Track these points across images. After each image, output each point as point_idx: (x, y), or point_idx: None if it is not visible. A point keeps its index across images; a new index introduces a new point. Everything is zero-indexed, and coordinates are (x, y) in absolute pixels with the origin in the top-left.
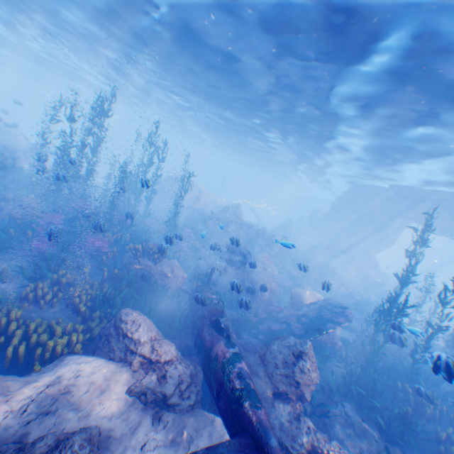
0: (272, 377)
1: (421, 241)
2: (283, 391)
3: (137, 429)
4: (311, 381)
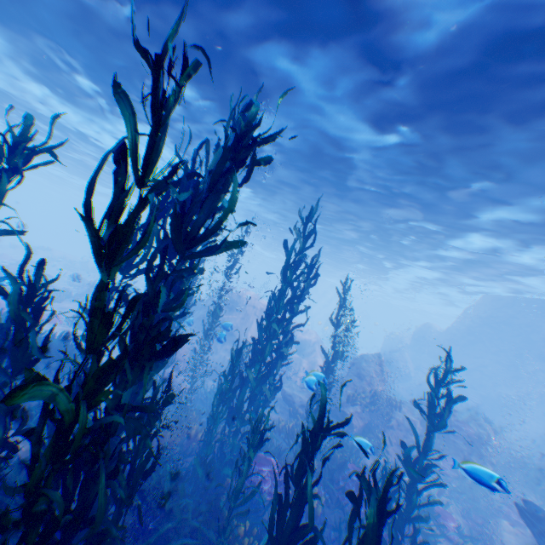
0: None
1: None
2: None
3: None
4: None
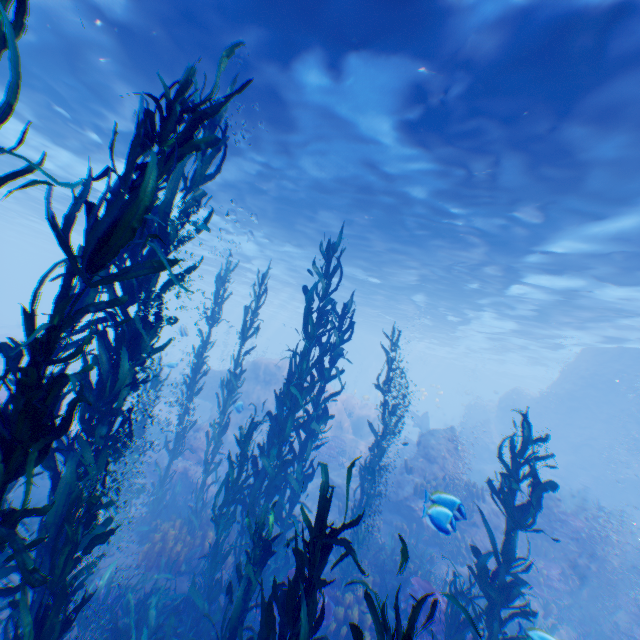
0: None
1: None
2: None
3: None
4: None
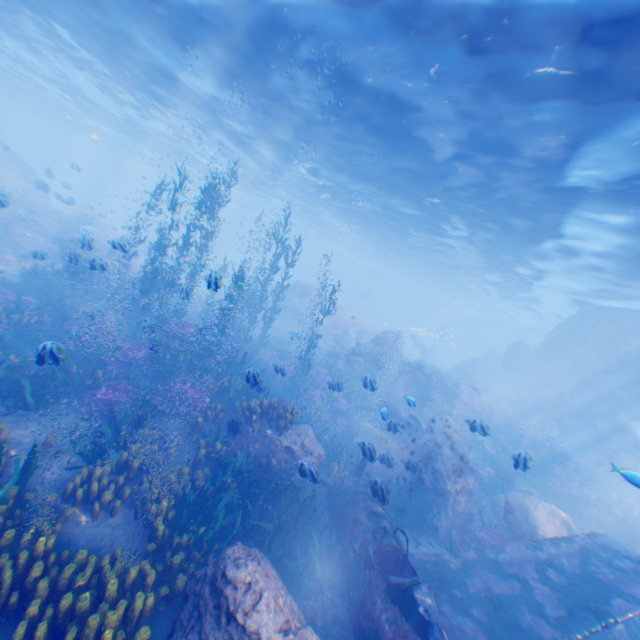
0: None
1: None
2: None
3: None
4: None
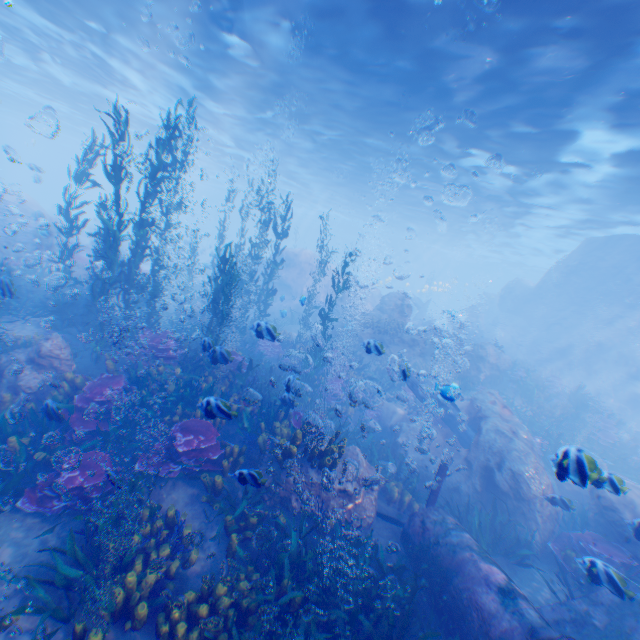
0: None
1: None
2: None
3: None
4: None
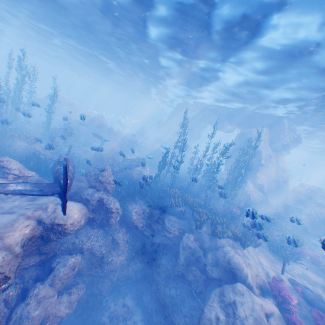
0: (89, 181)
1: (182, 125)
2: (94, 185)
3: (11, 196)
4: (110, 182)
